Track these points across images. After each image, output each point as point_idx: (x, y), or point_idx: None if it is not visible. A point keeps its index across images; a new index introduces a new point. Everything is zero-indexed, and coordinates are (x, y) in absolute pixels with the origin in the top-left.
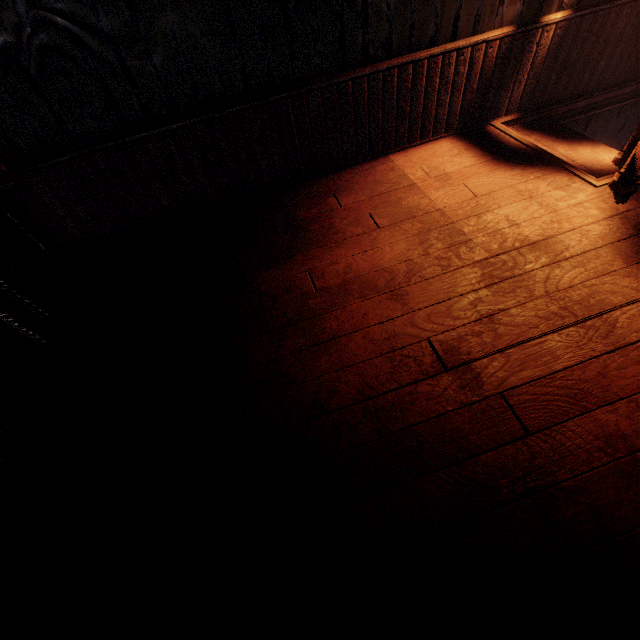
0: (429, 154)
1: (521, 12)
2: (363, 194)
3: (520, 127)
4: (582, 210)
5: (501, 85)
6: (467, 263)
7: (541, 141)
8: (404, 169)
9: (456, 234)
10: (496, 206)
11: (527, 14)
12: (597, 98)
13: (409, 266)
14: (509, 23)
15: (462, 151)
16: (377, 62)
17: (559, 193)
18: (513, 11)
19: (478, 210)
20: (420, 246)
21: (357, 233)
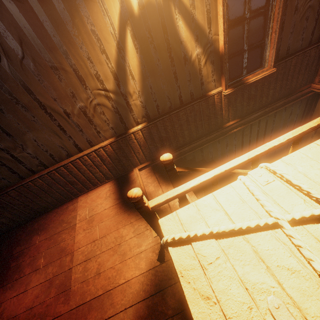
0: (96, 196)
1: (115, 131)
2: (49, 233)
3: (151, 169)
4: (137, 262)
5: (127, 156)
6: (55, 317)
7: (154, 182)
8: (78, 210)
9: (66, 282)
10: (99, 252)
11: (119, 131)
12: (195, 144)
13: (28, 316)
14: (111, 137)
15: (111, 194)
16: (41, 170)
17: (134, 241)
18: (109, 133)
19: (89, 256)
20: (44, 293)
21: (26, 274)
